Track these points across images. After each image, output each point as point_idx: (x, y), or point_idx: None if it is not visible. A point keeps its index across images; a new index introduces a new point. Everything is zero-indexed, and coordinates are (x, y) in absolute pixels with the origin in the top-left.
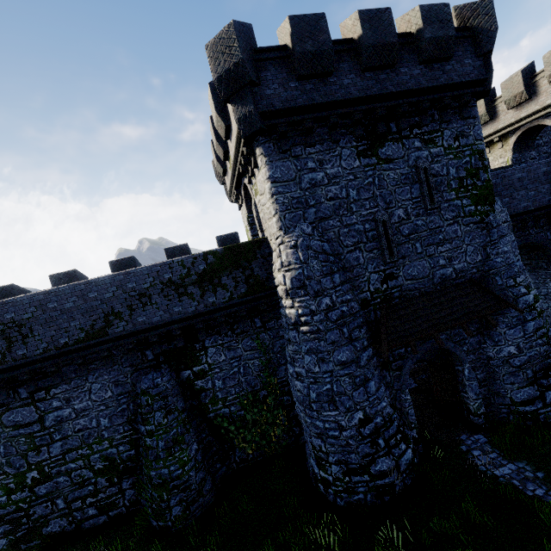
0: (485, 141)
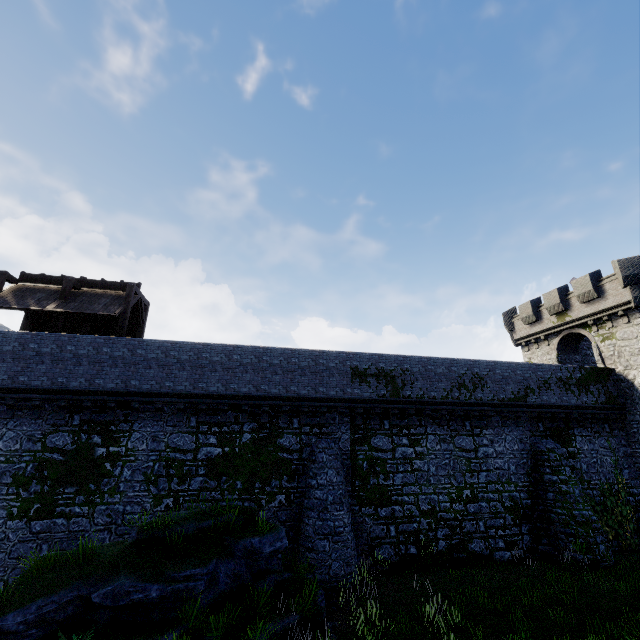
0: None
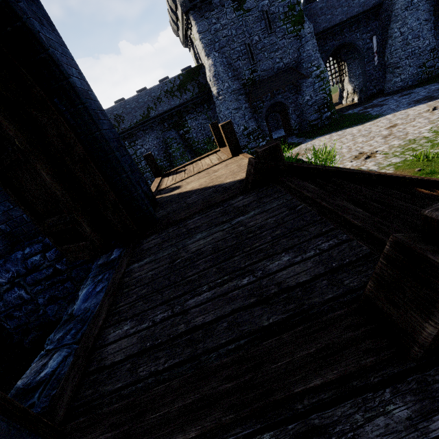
0: None
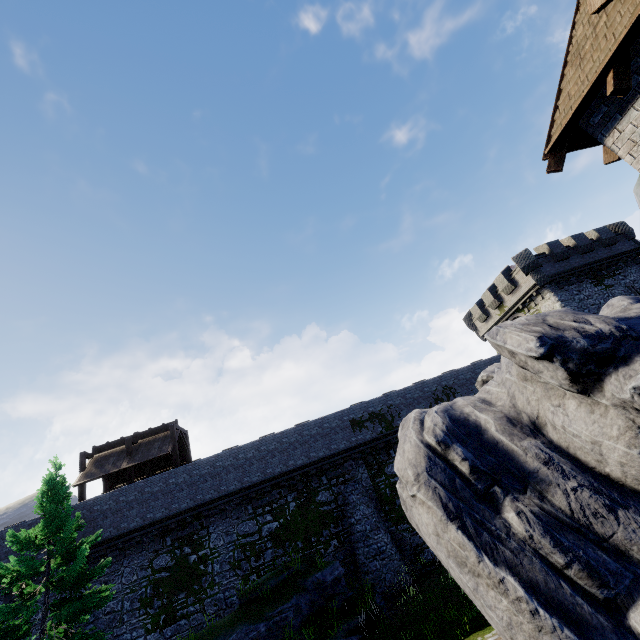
0: None
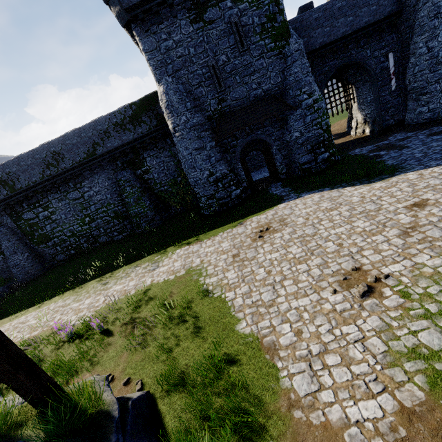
0: None
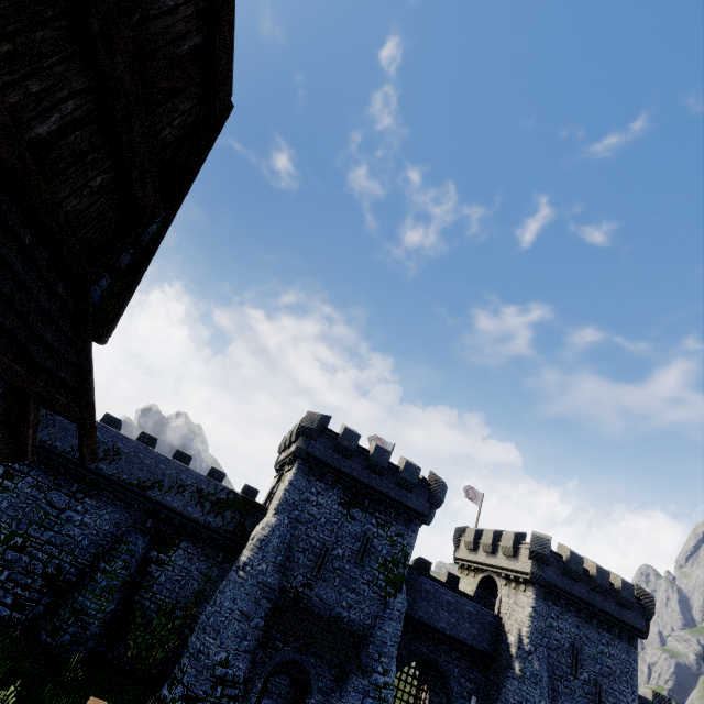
0: (467, 564)
